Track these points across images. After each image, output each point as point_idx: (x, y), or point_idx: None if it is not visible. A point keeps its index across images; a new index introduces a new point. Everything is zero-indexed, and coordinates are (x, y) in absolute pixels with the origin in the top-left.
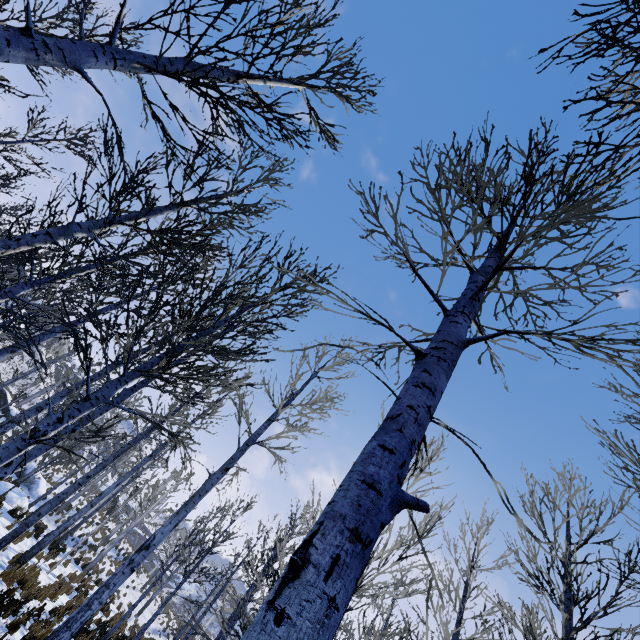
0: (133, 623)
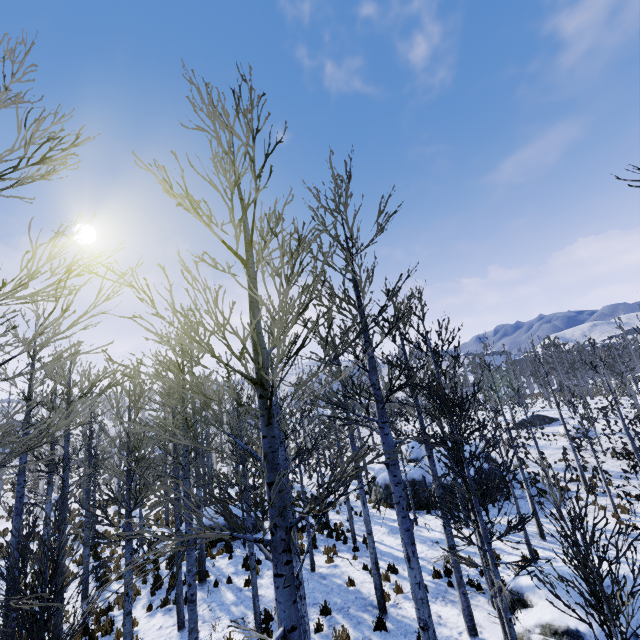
0: (2, 520)
